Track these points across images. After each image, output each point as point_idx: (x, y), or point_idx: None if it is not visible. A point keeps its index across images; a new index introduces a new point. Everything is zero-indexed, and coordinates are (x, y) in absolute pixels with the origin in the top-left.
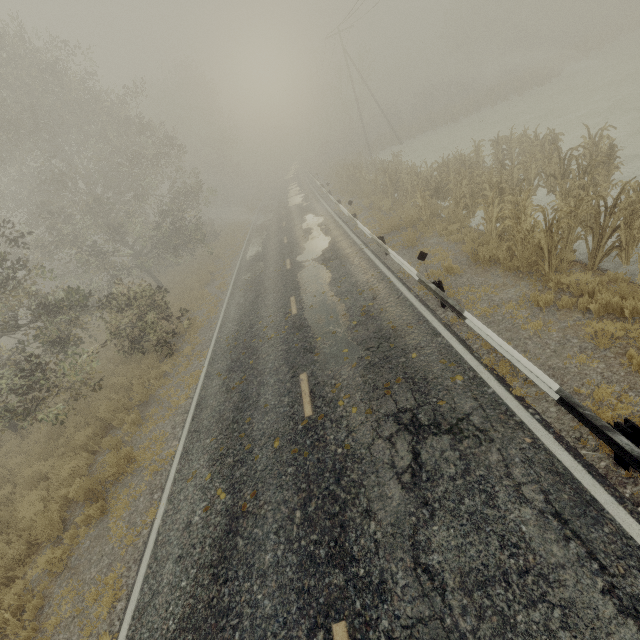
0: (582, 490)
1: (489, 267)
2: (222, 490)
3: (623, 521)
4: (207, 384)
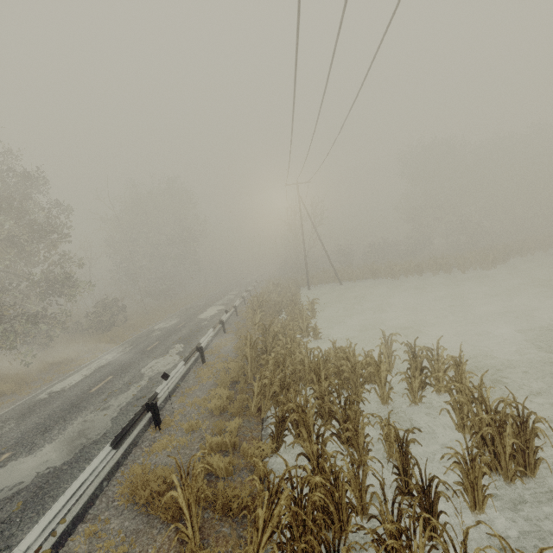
0: None
1: None
2: None
3: None
4: None
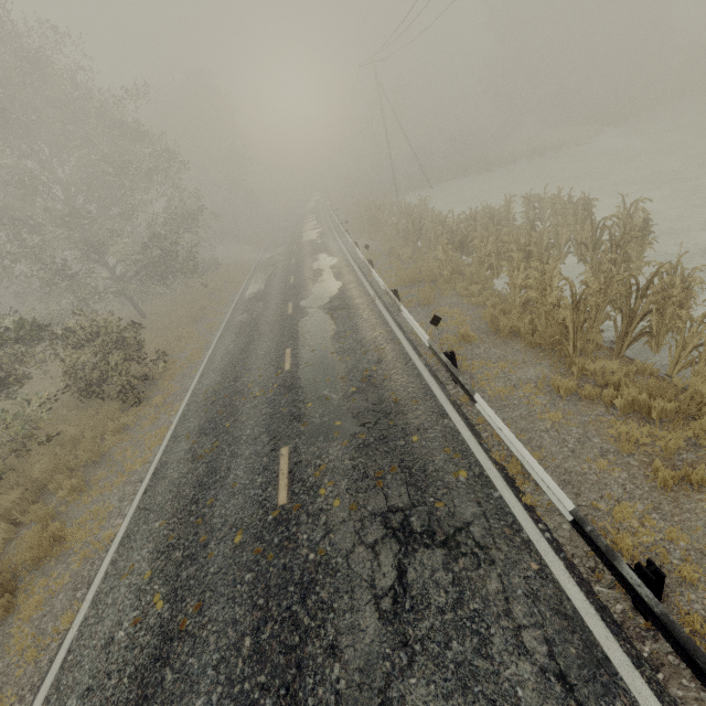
0: (593, 643)
1: (509, 339)
2: (161, 596)
3: (639, 693)
4: (171, 447)
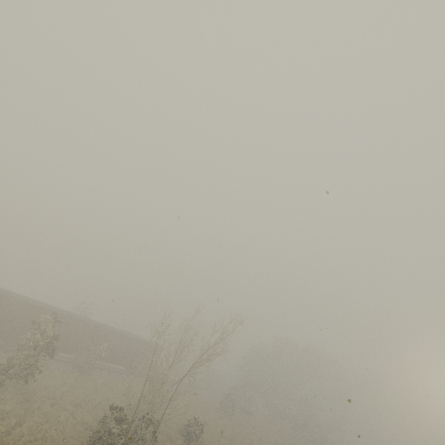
0: None
1: None
2: None
3: None
4: None
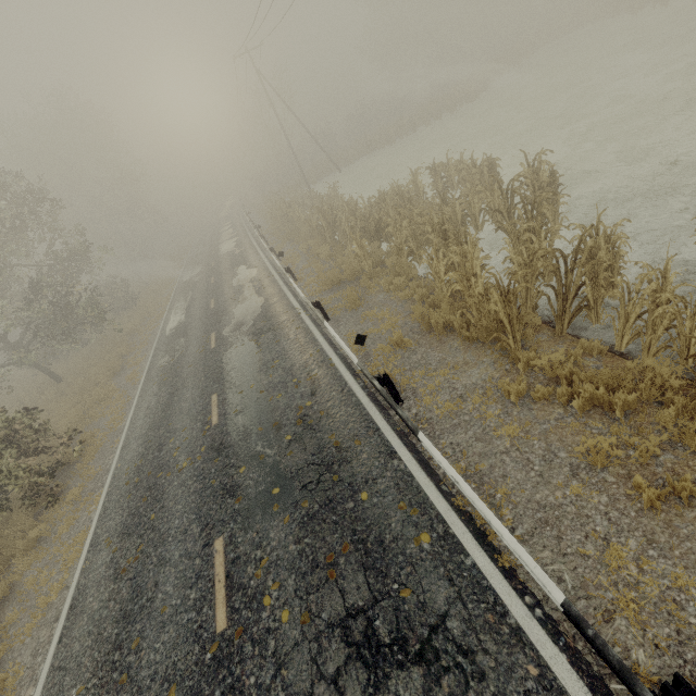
0: None
1: (445, 336)
2: None
3: None
4: (90, 561)
